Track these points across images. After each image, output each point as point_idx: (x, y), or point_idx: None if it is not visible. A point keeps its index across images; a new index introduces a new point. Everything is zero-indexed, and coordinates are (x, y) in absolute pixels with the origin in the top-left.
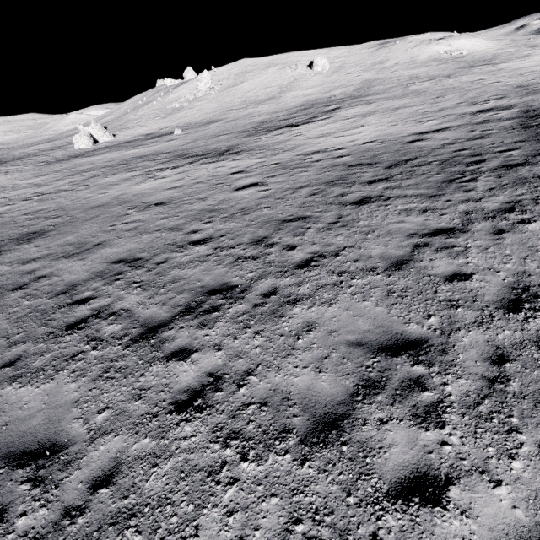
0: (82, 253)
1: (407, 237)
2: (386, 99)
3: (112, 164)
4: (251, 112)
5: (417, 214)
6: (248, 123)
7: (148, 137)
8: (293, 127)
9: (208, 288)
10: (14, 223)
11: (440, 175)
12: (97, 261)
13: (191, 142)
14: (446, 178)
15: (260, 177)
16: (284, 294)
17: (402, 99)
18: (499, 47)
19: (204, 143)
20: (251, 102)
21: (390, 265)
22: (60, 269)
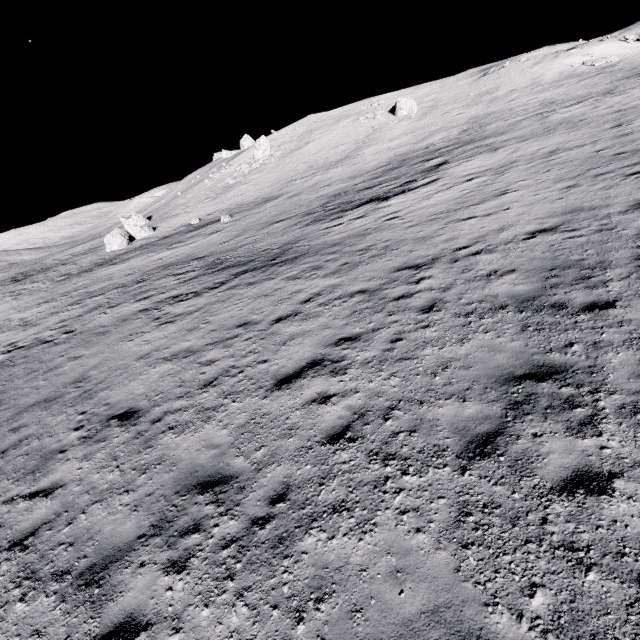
0: None
1: None
2: (520, 139)
3: (129, 280)
4: (319, 181)
5: None
6: (315, 198)
7: (190, 229)
8: (380, 202)
9: None
10: None
11: None
12: None
13: (236, 235)
14: None
15: (329, 338)
16: None
17: (550, 136)
18: None
19: (251, 239)
20: (318, 167)
21: None
22: None
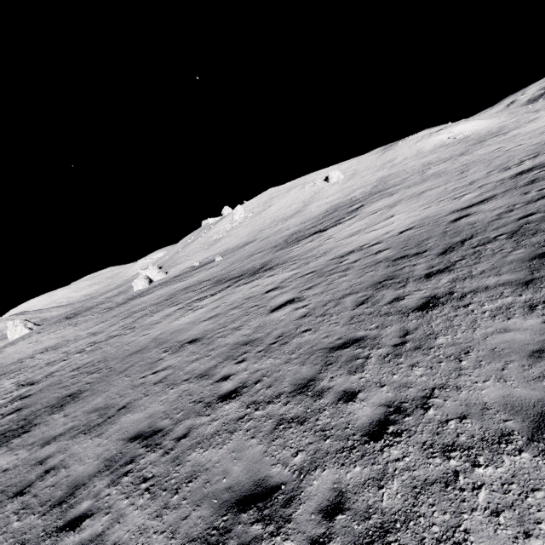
0: (102, 424)
1: (530, 359)
2: (407, 187)
3: (160, 300)
4: (280, 228)
5: (522, 314)
6: (279, 238)
7: (193, 269)
8: (321, 233)
9: (237, 494)
10: (60, 383)
11: (520, 250)
12: (113, 438)
13: (229, 265)
14: (532, 253)
15: (296, 291)
16: (359, 511)
17: (424, 183)
18: (500, 121)
19: (240, 265)
20: (279, 220)
21: (533, 425)
22: (72, 454)
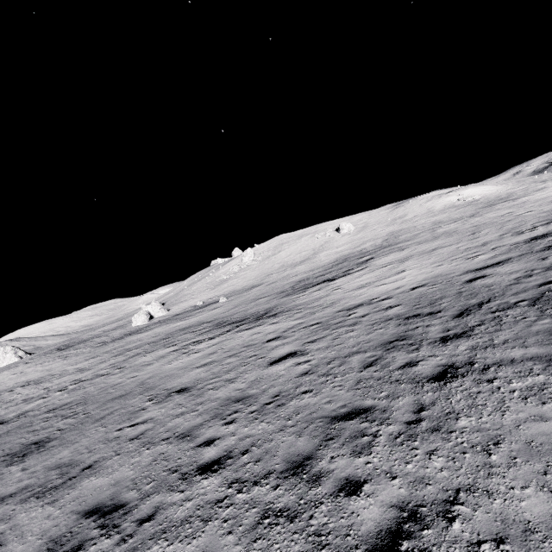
0: (60, 487)
1: None
2: (418, 243)
3: (156, 339)
4: (289, 273)
5: None
6: (286, 283)
7: (196, 308)
8: (330, 282)
9: None
10: (30, 425)
11: (546, 320)
12: (67, 509)
13: (232, 308)
14: None
15: (298, 343)
16: None
17: (435, 240)
18: (508, 188)
19: (244, 308)
20: (288, 265)
21: None
22: (15, 526)
